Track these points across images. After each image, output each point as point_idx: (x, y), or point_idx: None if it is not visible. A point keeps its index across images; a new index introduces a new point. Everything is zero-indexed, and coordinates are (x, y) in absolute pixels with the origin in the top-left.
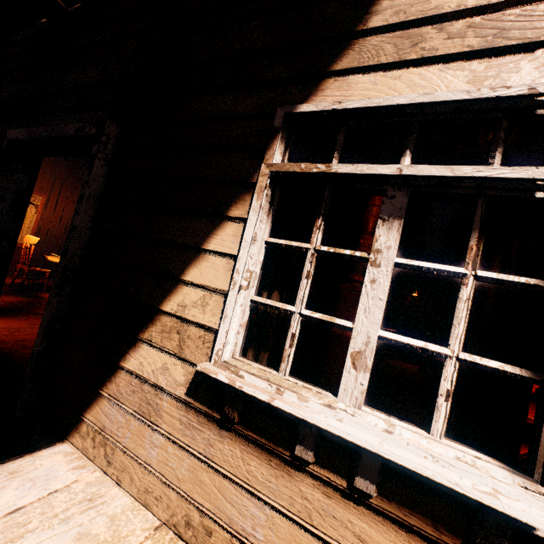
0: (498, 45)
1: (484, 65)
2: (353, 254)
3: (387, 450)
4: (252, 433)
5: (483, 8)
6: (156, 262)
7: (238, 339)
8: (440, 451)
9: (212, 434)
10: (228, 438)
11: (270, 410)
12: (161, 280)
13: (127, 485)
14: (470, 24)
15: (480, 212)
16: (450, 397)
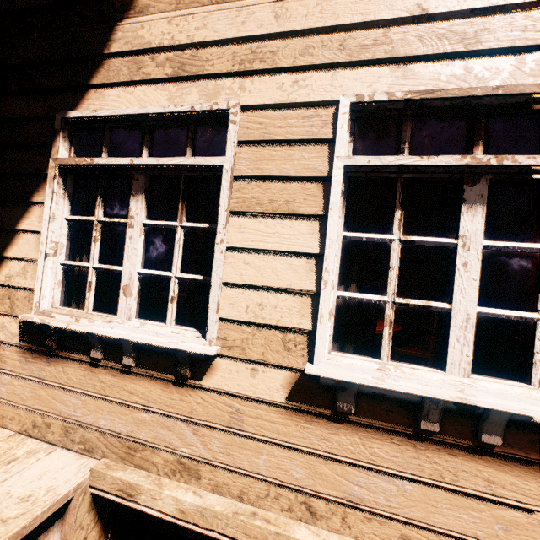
0: (180, 75)
1: (175, 88)
2: (119, 221)
3: (129, 335)
4: (67, 353)
5: (173, 47)
6: None
7: (54, 293)
8: (164, 331)
9: (43, 363)
10: (54, 362)
11: (73, 334)
12: None
13: None
14: (168, 57)
15: (182, 186)
16: (174, 300)
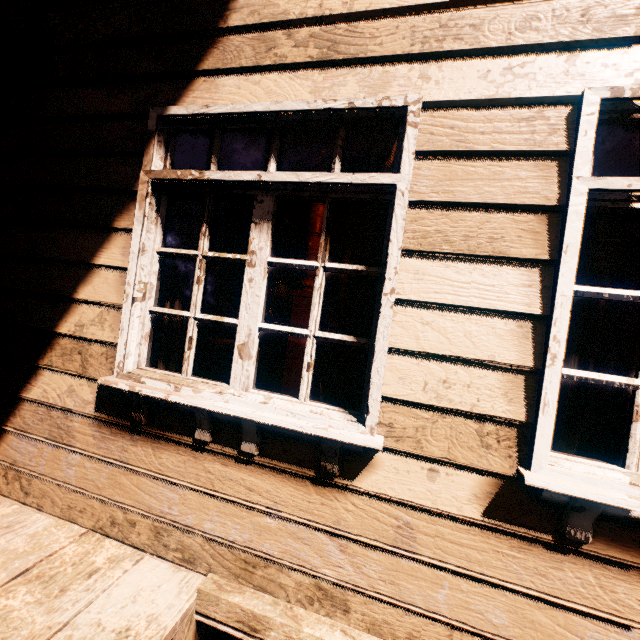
0: (331, 58)
1: (322, 77)
2: (234, 257)
3: (256, 414)
4: (160, 430)
5: (320, 19)
6: (45, 283)
7: (141, 350)
8: (300, 409)
9: (126, 441)
10: (140, 440)
11: (171, 406)
12: (53, 301)
13: (50, 508)
14: (312, 33)
15: (327, 213)
16: (311, 368)
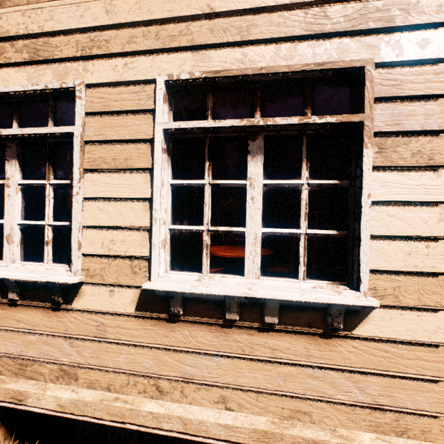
0: (35, 59)
1: (33, 70)
2: None
3: (8, 274)
4: None
5: (28, 36)
6: None
7: None
8: (40, 268)
9: None
10: None
11: None
12: None
13: None
14: (25, 44)
15: (48, 151)
16: (49, 244)
